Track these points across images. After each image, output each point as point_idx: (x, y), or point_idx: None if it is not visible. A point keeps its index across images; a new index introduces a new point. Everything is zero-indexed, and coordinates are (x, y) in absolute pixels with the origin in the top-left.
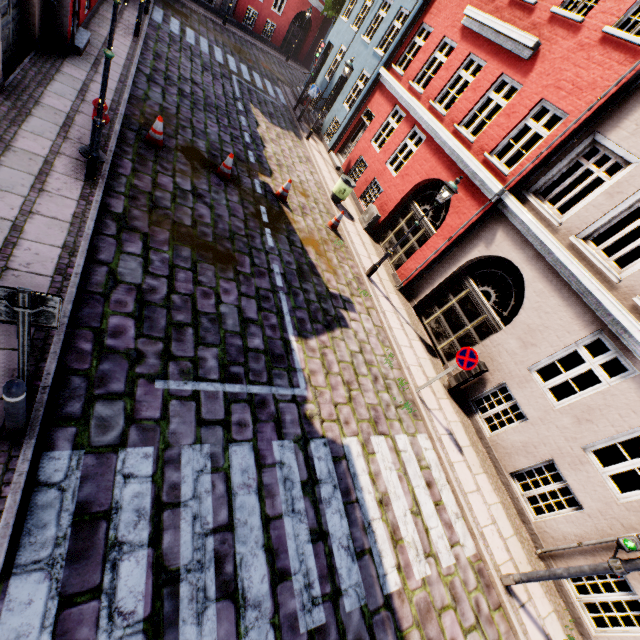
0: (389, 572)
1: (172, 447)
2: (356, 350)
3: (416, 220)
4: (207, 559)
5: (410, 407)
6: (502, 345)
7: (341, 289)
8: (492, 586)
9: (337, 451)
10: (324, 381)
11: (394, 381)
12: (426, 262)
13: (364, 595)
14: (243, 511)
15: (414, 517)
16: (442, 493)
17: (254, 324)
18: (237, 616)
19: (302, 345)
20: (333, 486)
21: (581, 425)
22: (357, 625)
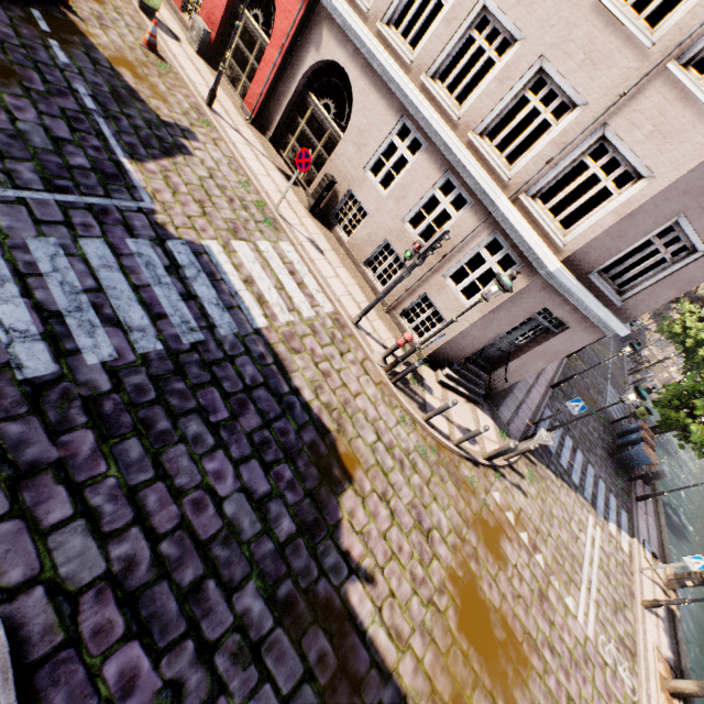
0: (257, 318)
1: (14, 238)
2: (205, 176)
3: (249, 31)
4: (85, 307)
5: (271, 223)
6: (344, 155)
7: (177, 118)
8: (346, 327)
9: (197, 249)
10: (172, 199)
11: (253, 203)
12: (268, 83)
13: (236, 328)
14: (110, 282)
15: (278, 291)
16: (305, 279)
17: (71, 144)
18: (126, 335)
19: (138, 168)
20: (197, 270)
21: (400, 203)
22: (232, 341)
